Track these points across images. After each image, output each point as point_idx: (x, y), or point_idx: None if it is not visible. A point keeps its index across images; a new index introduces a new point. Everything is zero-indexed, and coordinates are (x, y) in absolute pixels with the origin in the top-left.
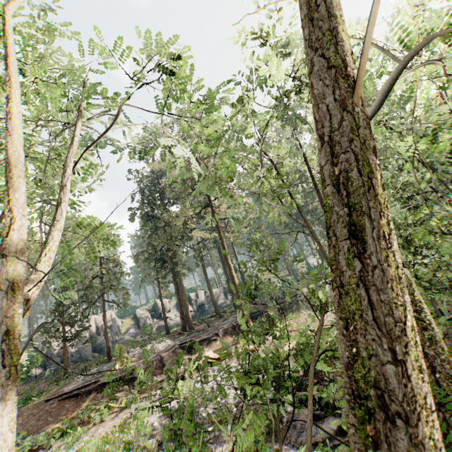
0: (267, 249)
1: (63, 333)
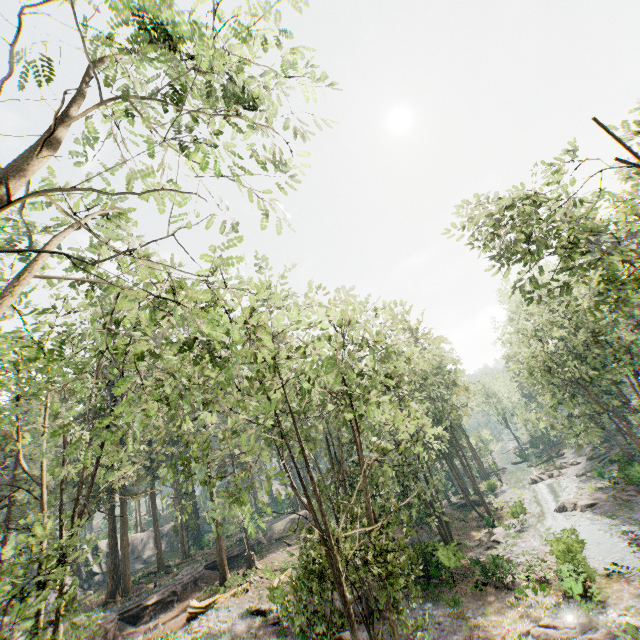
0: None
1: None
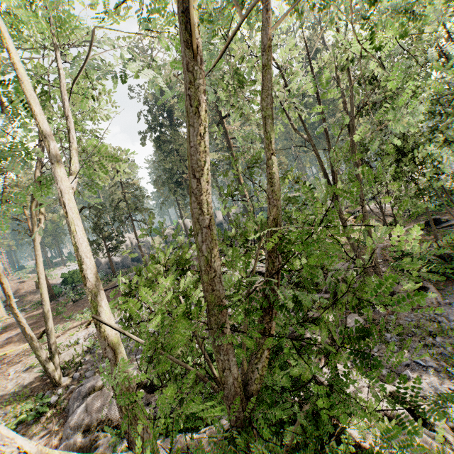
0: (280, 168)
1: (105, 246)
